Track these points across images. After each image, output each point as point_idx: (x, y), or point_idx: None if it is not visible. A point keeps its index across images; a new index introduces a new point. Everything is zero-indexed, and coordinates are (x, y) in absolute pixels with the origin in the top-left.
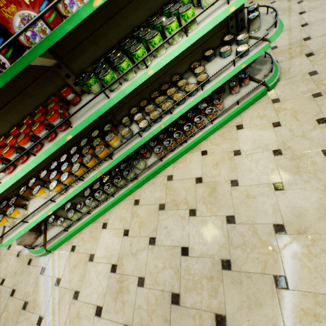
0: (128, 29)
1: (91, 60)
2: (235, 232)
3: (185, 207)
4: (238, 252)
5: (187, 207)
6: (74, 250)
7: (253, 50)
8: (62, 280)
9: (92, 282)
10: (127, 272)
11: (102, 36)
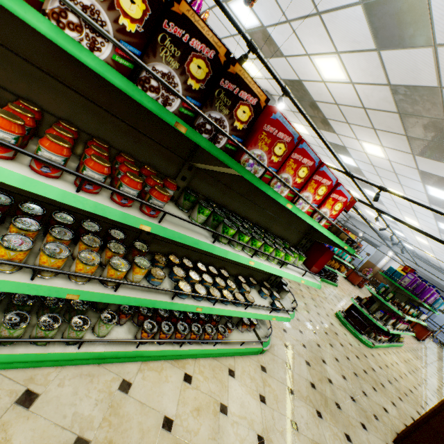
0: (243, 213)
1: (208, 194)
2: None
3: None
4: None
5: None
6: None
7: (281, 313)
8: None
9: None
10: None
11: (231, 196)
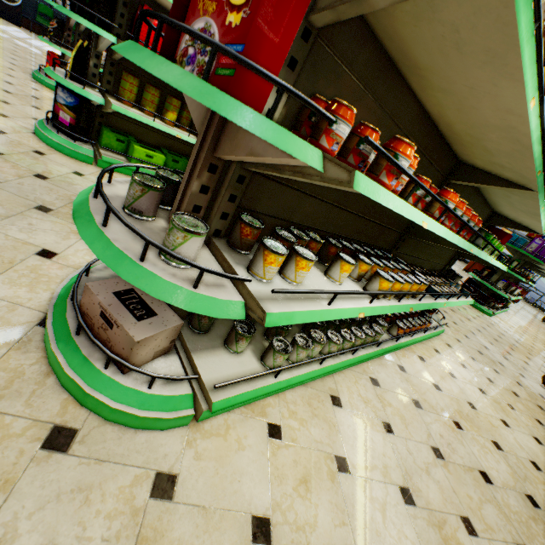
0: None
1: None
2: (510, 461)
3: (445, 415)
4: (529, 486)
5: (447, 415)
6: (280, 437)
7: (468, 297)
8: (281, 525)
9: (380, 528)
10: (435, 505)
11: None
